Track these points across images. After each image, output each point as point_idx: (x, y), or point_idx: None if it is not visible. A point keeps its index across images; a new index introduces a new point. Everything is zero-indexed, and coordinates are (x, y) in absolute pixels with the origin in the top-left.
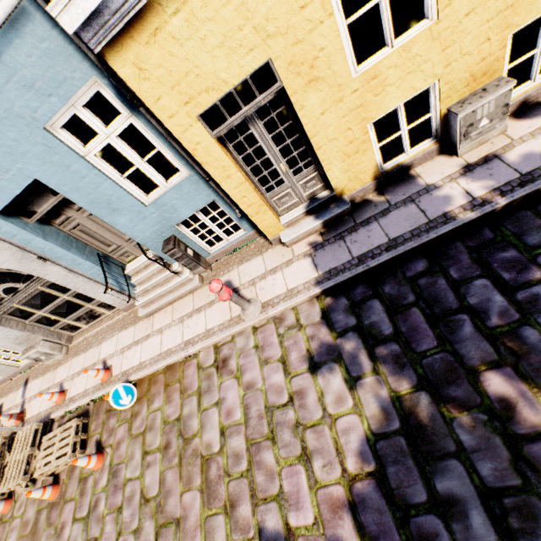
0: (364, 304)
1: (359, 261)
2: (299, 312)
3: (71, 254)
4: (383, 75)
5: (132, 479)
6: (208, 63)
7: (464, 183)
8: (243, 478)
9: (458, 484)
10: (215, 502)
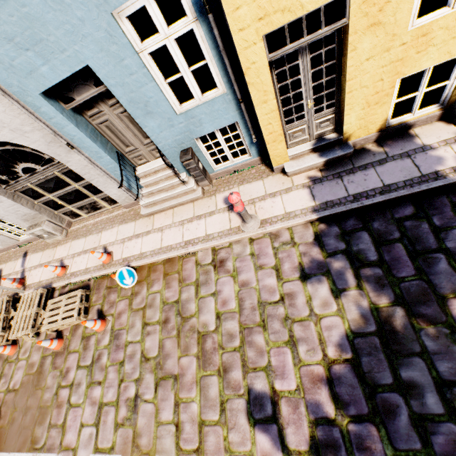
0: (354, 234)
1: (354, 199)
2: (294, 232)
3: (96, 147)
4: (432, 34)
5: (133, 342)
6: None
7: None
8: (235, 351)
9: (419, 375)
10: (210, 366)
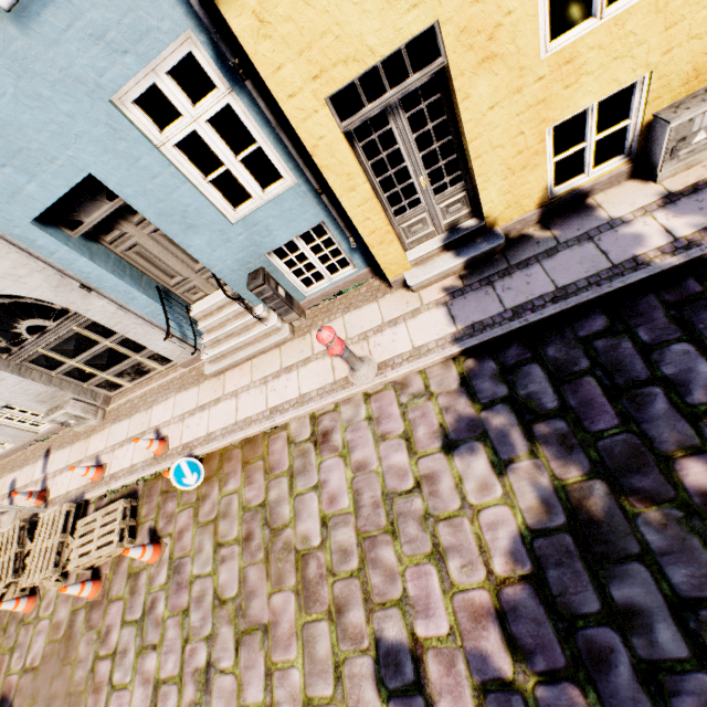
0: (519, 370)
1: (514, 314)
2: (429, 376)
3: (124, 285)
4: (581, 59)
5: (201, 576)
6: (354, 21)
7: (663, 219)
8: (352, 578)
9: (641, 592)
10: (316, 606)
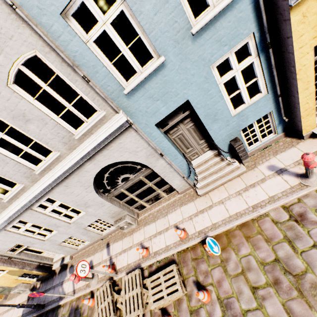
0: None
1: None
2: None
3: (176, 152)
4: None
5: (250, 310)
6: None
7: None
8: None
9: None
10: None
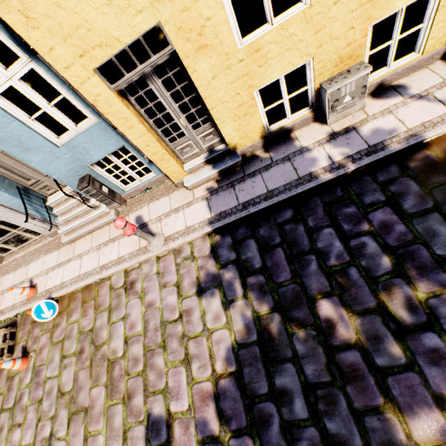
0: (243, 243)
1: (243, 207)
2: (194, 246)
3: None
4: (265, 49)
5: (51, 378)
6: (98, 19)
7: (328, 149)
8: (139, 376)
9: (290, 381)
10: (117, 395)
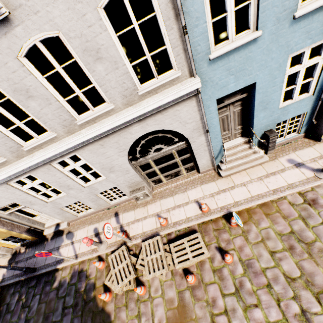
0: None
1: None
2: None
3: (219, 131)
4: None
5: (269, 268)
6: None
7: None
8: None
9: None
10: None
